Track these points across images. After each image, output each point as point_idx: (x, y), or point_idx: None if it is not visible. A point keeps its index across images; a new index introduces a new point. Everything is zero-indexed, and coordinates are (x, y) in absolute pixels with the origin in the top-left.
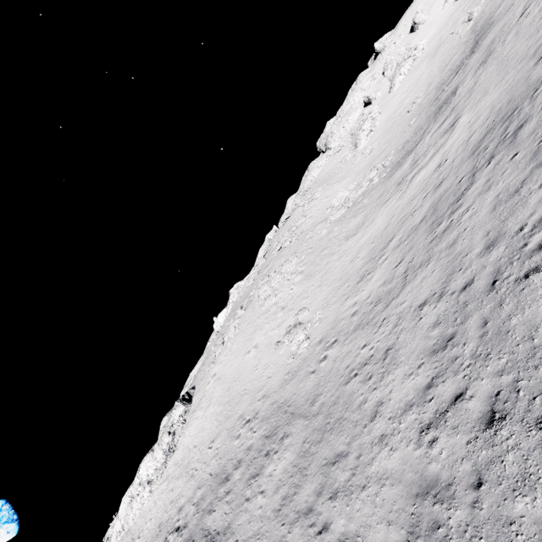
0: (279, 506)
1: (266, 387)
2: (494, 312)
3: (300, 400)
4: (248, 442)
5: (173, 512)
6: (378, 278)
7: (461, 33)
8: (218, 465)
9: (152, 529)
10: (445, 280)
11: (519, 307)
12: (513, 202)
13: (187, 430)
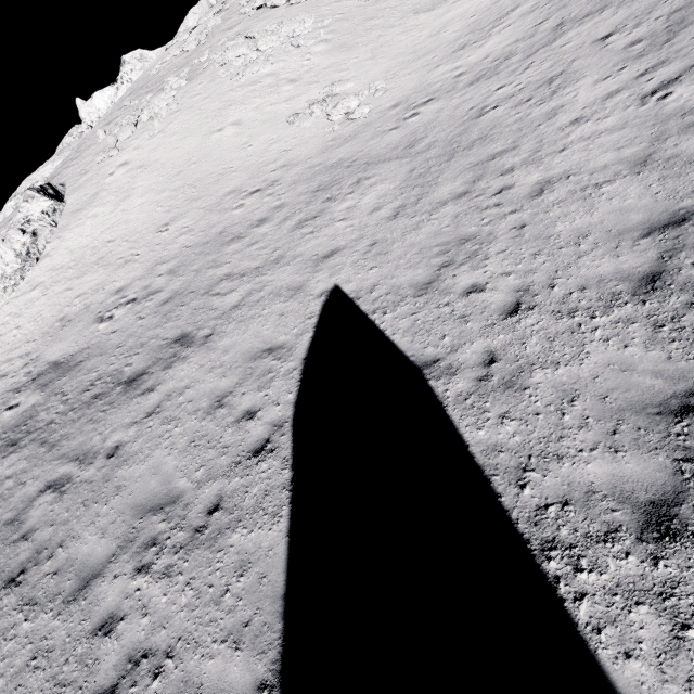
0: (394, 214)
1: (284, 158)
2: None
3: (378, 152)
4: (272, 204)
5: (97, 298)
6: (499, 41)
7: None
8: (204, 236)
9: (38, 329)
10: (642, 14)
11: None
12: None
13: (69, 232)
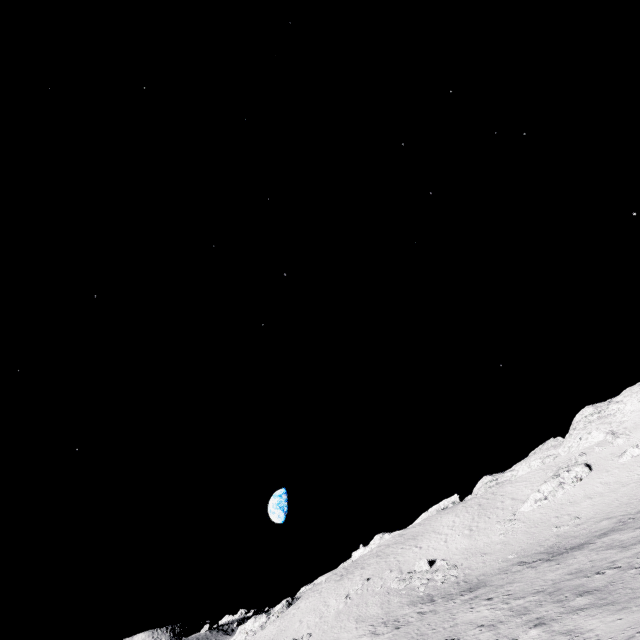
0: None
1: None
2: None
3: None
4: None
5: None
6: None
7: None
8: None
9: None
10: None
11: None
12: None
13: (271, 625)
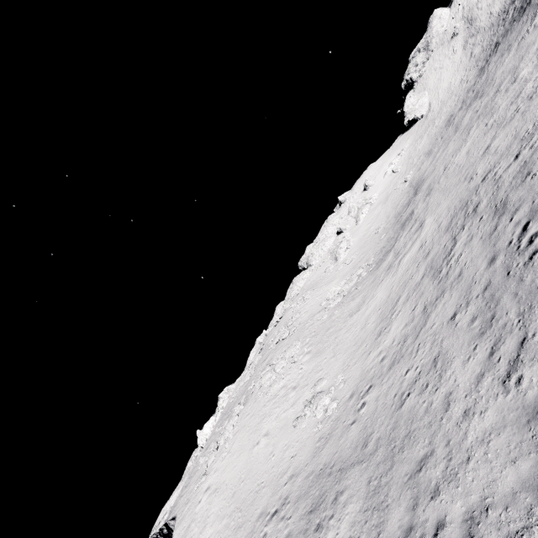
0: None
1: (292, 466)
2: (519, 285)
3: (346, 453)
4: (282, 533)
5: None
6: (397, 326)
7: (401, 188)
8: None
9: None
10: (466, 294)
11: (536, 273)
12: (495, 235)
13: None
